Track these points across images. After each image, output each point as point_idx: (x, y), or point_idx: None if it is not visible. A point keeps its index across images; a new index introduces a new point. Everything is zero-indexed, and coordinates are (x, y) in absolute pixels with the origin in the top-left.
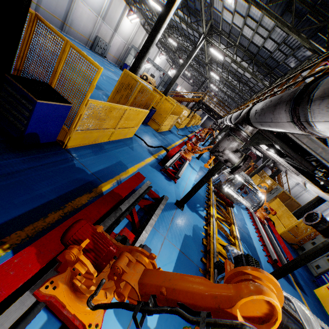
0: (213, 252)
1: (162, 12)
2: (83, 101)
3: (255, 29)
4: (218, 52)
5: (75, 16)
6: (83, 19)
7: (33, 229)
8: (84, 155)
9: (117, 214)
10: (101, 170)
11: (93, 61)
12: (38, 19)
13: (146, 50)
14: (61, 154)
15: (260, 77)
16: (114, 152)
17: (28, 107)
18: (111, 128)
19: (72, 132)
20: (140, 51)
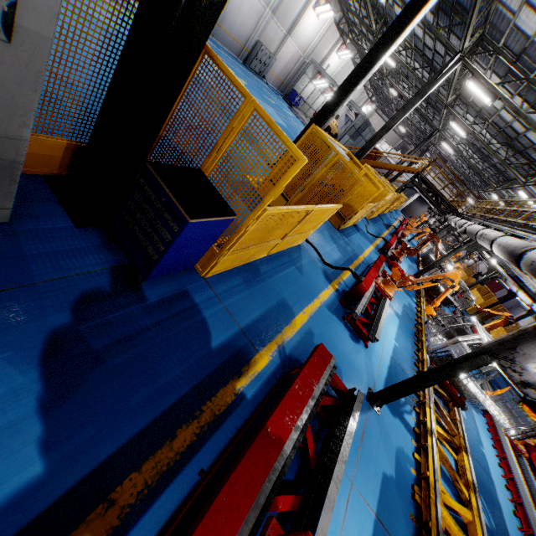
0: (435, 530)
1: (400, 15)
2: (254, 210)
3: None
4: (483, 89)
5: (231, 8)
6: (242, 12)
7: (154, 466)
8: (231, 290)
9: (288, 447)
10: (255, 323)
11: (293, 145)
12: (207, 53)
13: (353, 85)
14: (200, 291)
15: None
16: (274, 280)
17: (171, 227)
18: (277, 238)
19: (222, 256)
20: (340, 87)
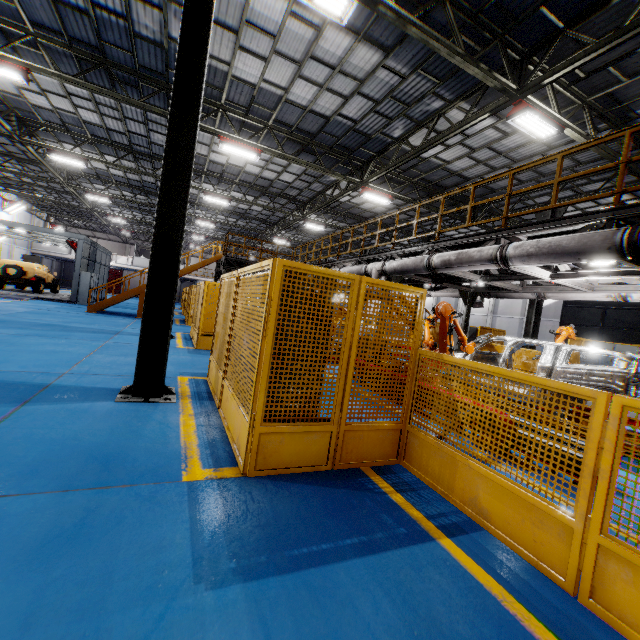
0: None
1: (181, 49)
2: None
3: (323, 82)
4: (243, 147)
5: None
6: None
7: None
8: None
9: None
10: None
11: None
12: None
13: (186, 177)
14: None
15: (318, 174)
16: None
17: None
18: None
19: None
20: (162, 189)
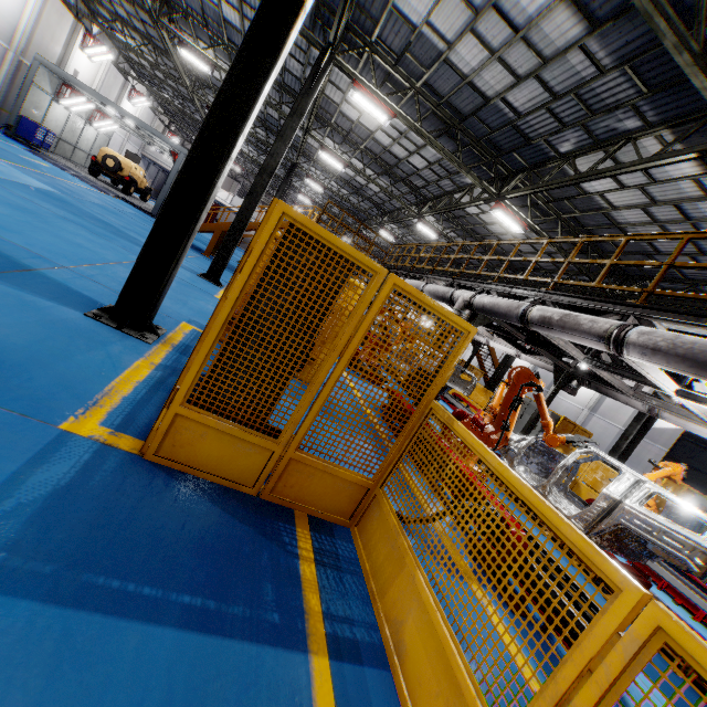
0: None
1: None
2: None
3: (498, 48)
4: (375, 103)
5: None
6: None
7: None
8: None
9: None
10: None
11: None
12: None
13: (257, 83)
14: None
15: (453, 169)
16: None
17: None
18: None
19: None
20: (223, 88)
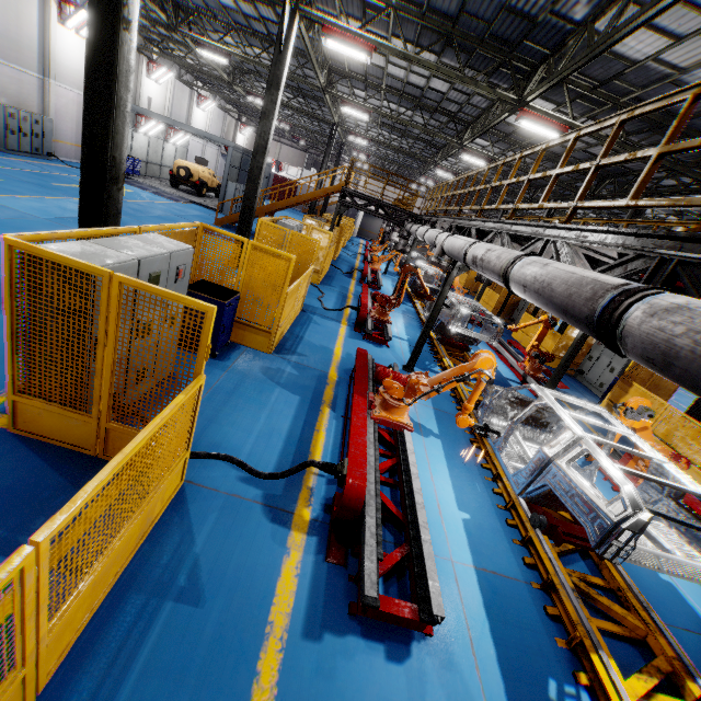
0: None
1: None
2: None
3: None
4: (348, 43)
5: None
6: None
7: None
8: None
9: None
10: None
11: None
12: None
13: (106, 106)
14: None
15: None
16: None
17: None
18: None
19: None
20: (84, 120)
